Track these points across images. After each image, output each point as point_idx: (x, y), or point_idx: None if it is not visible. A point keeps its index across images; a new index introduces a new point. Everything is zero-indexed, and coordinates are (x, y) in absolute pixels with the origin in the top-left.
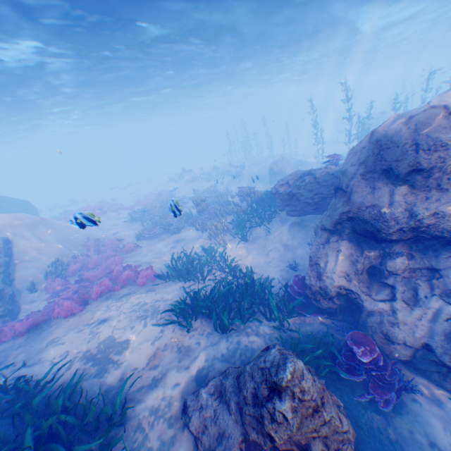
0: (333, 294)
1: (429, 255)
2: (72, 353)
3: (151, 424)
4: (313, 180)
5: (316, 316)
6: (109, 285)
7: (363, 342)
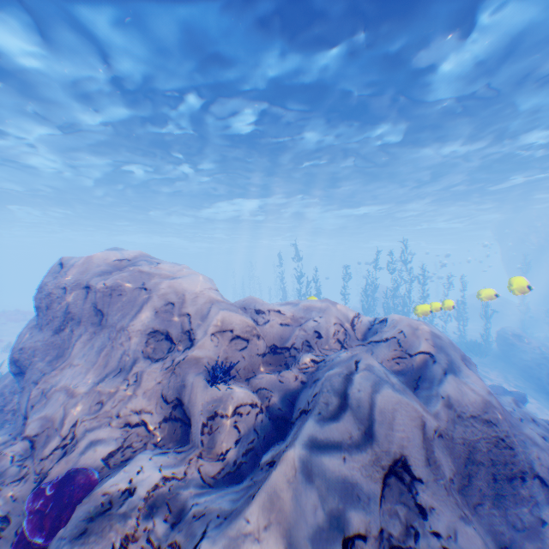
0: None
1: None
2: None
3: None
4: None
5: None
6: None
7: None
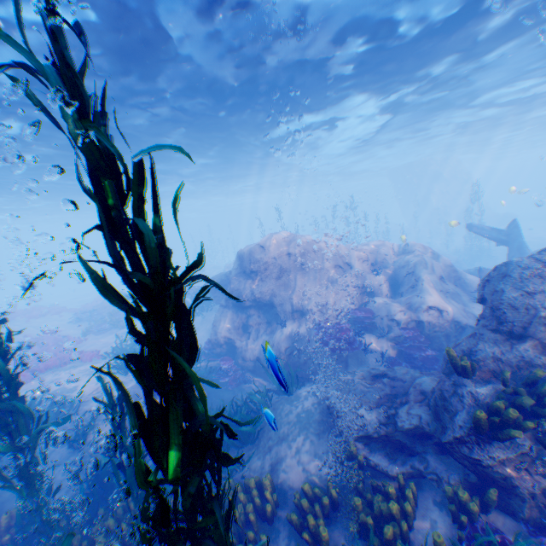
0: (222, 341)
1: (265, 313)
2: (30, 396)
3: (94, 410)
4: (226, 277)
5: (217, 361)
6: (58, 362)
7: (227, 359)
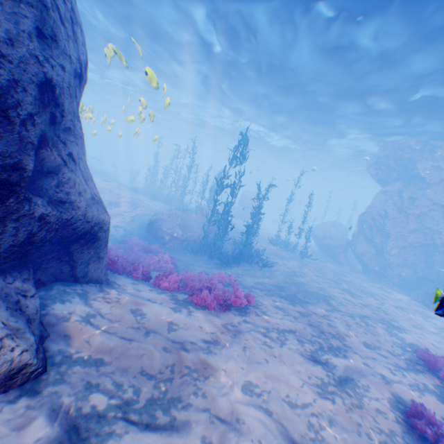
0: None
1: None
2: None
3: None
4: None
5: None
6: None
7: None
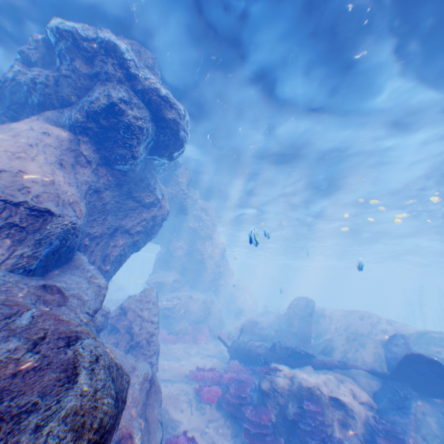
0: None
1: None
2: None
3: None
4: None
5: None
6: None
7: None
